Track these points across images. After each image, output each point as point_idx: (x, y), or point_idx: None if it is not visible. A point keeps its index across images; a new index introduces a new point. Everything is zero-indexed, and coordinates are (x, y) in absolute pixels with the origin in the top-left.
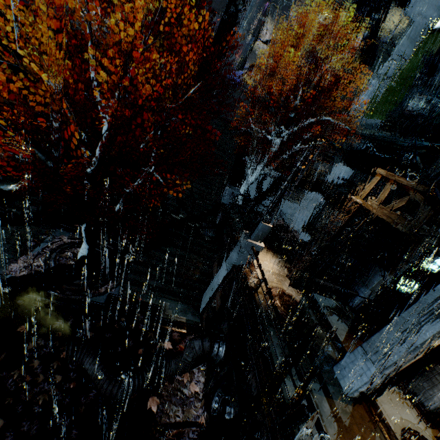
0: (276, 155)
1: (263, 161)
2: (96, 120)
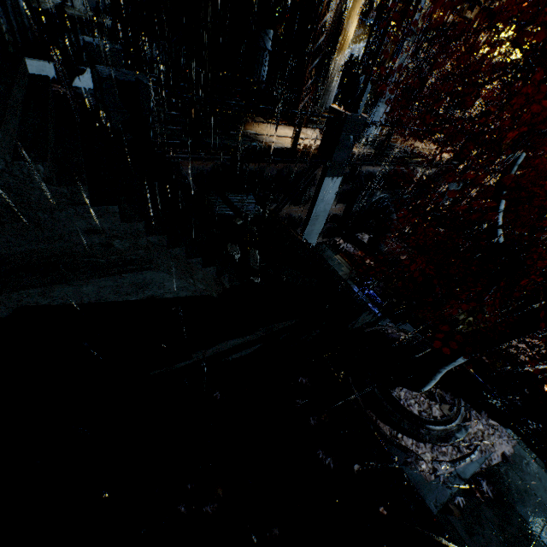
0: None
1: None
2: None
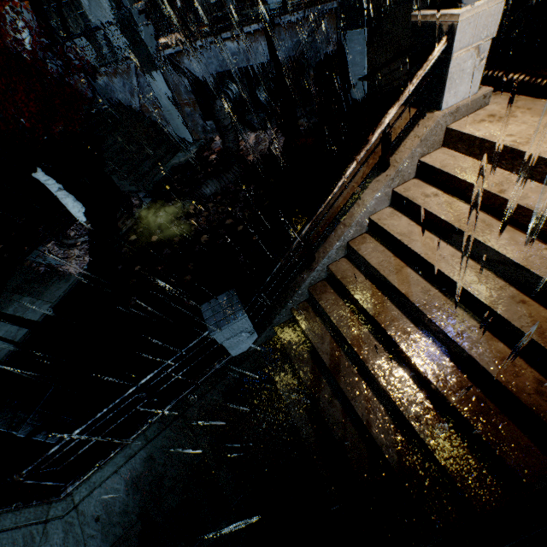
0: None
1: None
2: None
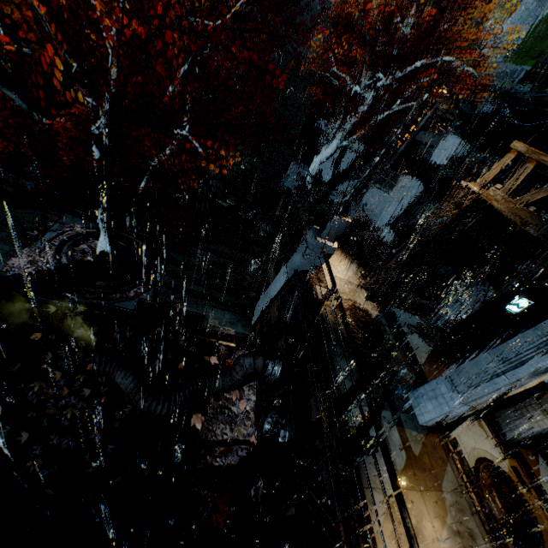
0: (364, 118)
1: (345, 127)
2: (104, 52)
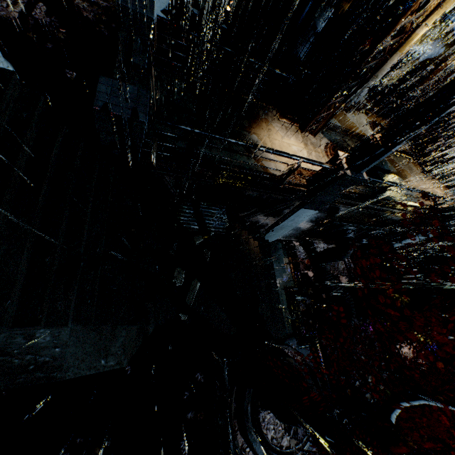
0: None
1: None
2: None
